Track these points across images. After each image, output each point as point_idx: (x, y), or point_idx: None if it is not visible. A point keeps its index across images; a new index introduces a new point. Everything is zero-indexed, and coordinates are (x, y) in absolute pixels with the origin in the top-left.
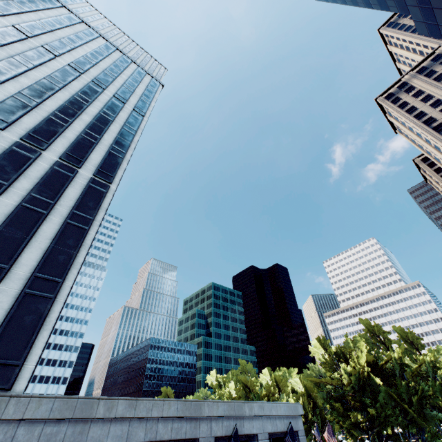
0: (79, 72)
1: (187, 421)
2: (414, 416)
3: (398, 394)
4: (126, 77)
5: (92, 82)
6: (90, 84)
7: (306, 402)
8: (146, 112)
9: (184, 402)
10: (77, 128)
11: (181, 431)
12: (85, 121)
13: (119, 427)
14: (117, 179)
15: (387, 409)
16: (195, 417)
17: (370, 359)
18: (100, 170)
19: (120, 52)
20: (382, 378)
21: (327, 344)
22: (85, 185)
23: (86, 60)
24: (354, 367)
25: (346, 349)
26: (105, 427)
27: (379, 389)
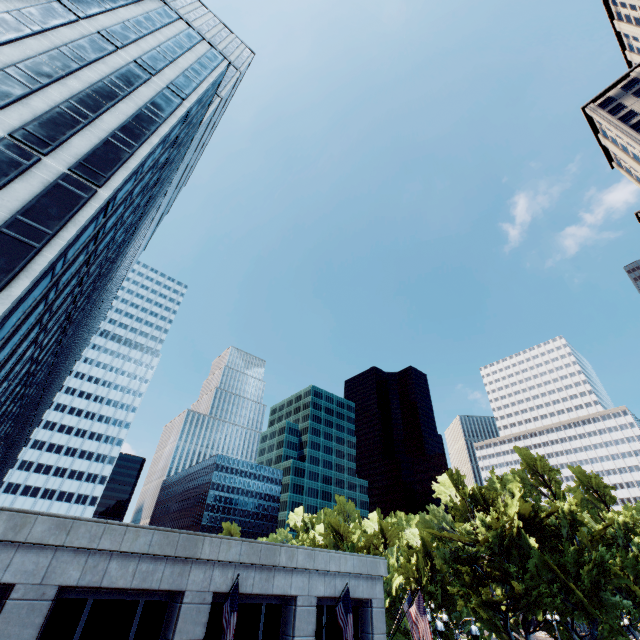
0: (77, 15)
1: (168, 563)
2: (581, 599)
3: (561, 564)
4: (164, 39)
5: (98, 34)
6: (92, 36)
7: (422, 563)
8: (189, 94)
9: (166, 532)
10: (54, 97)
11: (152, 577)
12: (71, 88)
13: (32, 558)
14: (113, 182)
15: (540, 584)
16: (185, 558)
17: (523, 508)
18: (83, 164)
19: (161, 0)
20: (541, 538)
21: (461, 482)
22: (50, 182)
23: (94, 1)
24: (498, 519)
25: (489, 490)
26: (4, 555)
27: (532, 554)
